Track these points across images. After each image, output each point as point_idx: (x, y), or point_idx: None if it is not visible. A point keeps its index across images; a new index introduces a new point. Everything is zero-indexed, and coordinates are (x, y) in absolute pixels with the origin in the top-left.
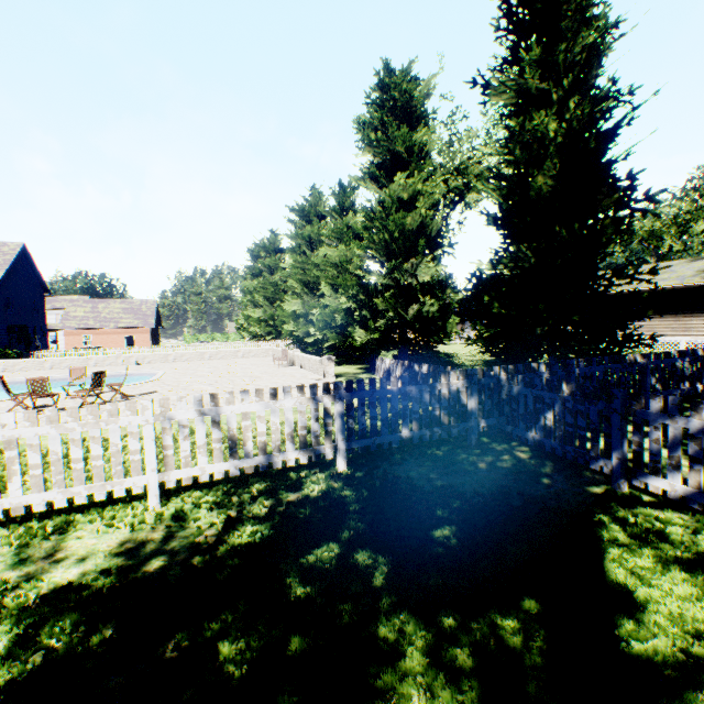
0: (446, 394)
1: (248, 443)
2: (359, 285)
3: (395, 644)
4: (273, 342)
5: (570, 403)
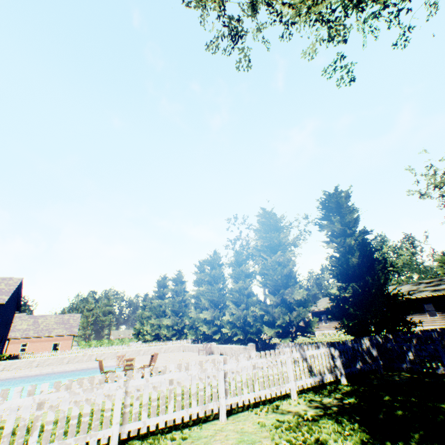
0: (365, 348)
1: (314, 369)
2: (259, 301)
3: (439, 406)
4: (178, 341)
5: (417, 346)
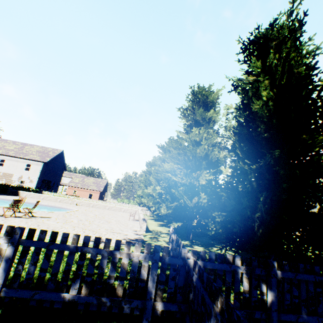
0: (126, 263)
1: None
2: (172, 182)
3: None
4: (142, 207)
5: None
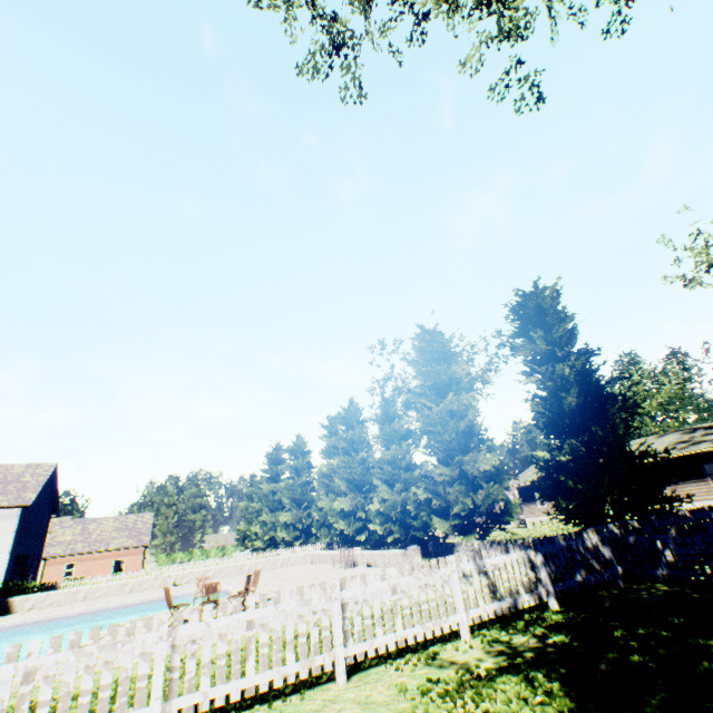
0: (590, 546)
1: (500, 588)
2: (423, 477)
3: (706, 644)
4: (304, 547)
5: (678, 538)
